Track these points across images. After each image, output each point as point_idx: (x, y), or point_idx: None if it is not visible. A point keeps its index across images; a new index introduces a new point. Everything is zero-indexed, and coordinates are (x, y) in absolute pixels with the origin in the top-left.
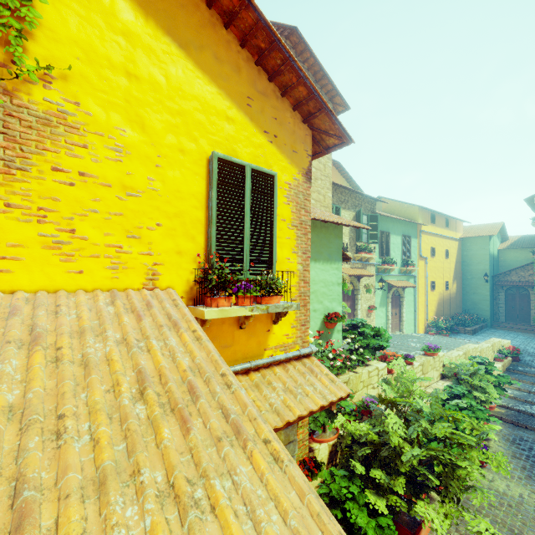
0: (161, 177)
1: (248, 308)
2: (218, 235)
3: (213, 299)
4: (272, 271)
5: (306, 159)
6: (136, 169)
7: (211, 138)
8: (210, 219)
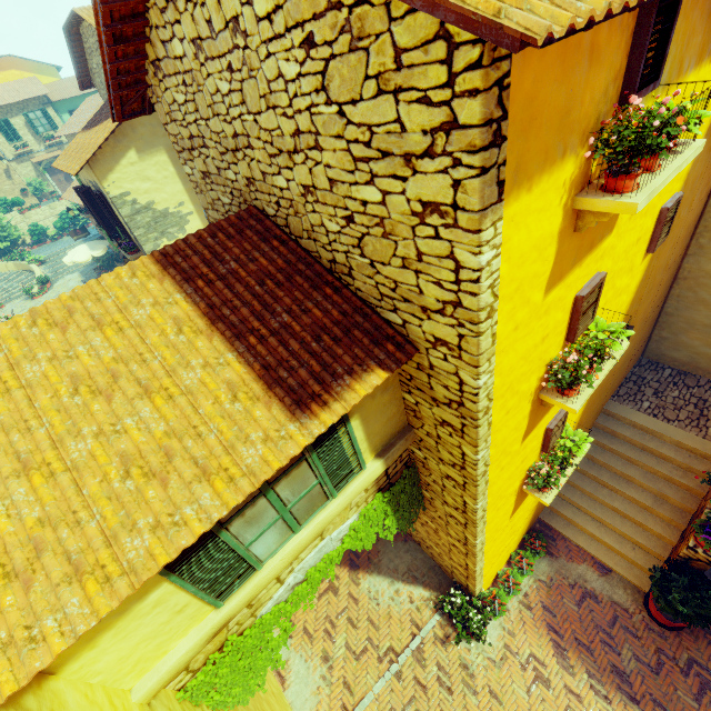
0: None
1: None
2: None
3: None
4: None
5: None
6: None
7: None
8: None
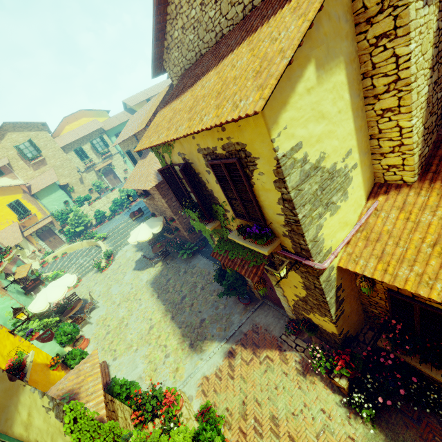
0: (4, 212)
1: (26, 219)
2: (17, 213)
3: (21, 220)
4: (29, 211)
5: (22, 190)
6: (1, 213)
7: (5, 203)
8: (14, 212)
